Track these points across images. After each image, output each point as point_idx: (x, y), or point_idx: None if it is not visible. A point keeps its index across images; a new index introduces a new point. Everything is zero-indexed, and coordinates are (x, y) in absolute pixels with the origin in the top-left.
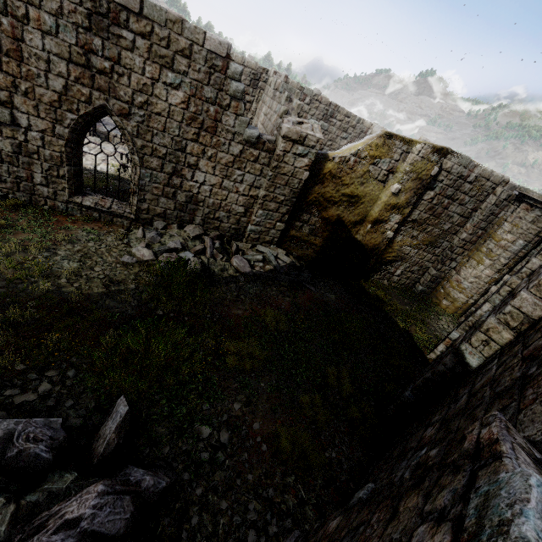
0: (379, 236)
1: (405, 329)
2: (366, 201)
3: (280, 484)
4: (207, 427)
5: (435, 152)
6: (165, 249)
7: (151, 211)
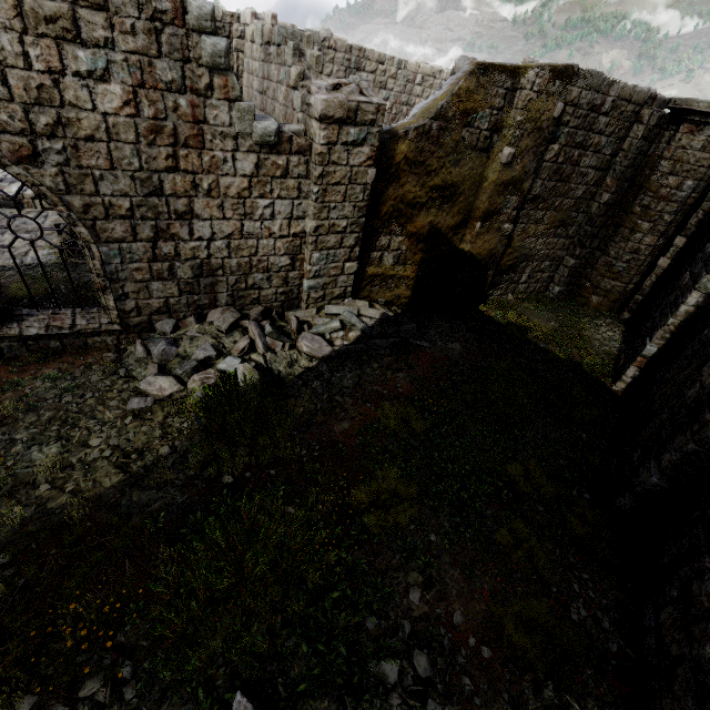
0: (494, 236)
1: (567, 359)
2: (466, 189)
3: (539, 709)
4: (389, 662)
5: (556, 76)
6: (192, 366)
7: (143, 309)
